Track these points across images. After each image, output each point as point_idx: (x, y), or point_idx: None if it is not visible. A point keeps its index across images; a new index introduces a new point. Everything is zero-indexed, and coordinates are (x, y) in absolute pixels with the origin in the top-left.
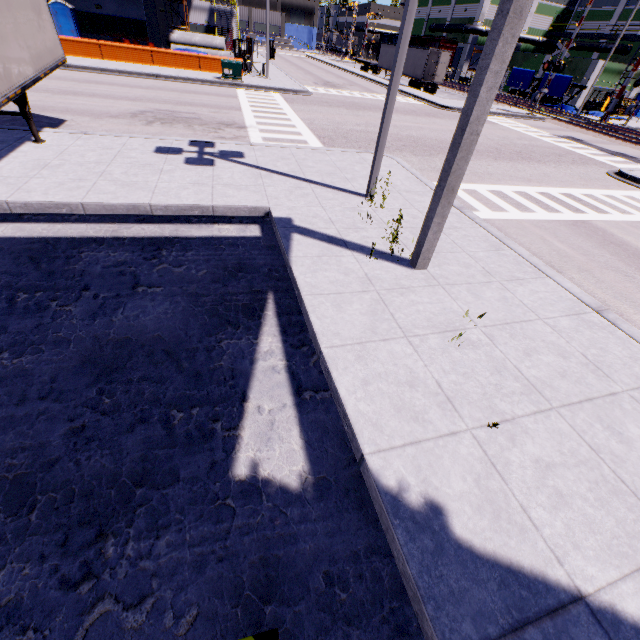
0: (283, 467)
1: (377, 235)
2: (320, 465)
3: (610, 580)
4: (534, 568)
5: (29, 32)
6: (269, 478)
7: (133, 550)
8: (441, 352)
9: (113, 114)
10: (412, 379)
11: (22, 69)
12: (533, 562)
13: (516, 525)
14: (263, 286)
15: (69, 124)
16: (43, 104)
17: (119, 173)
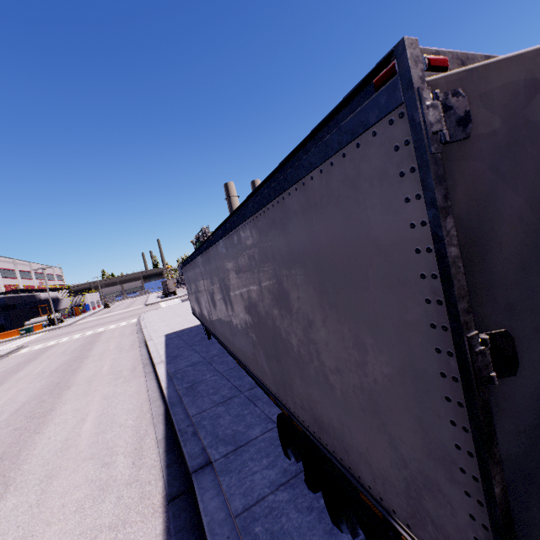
0: None
1: None
2: None
3: None
4: None
5: None
6: None
7: None
8: None
9: None
10: None
11: None
12: None
13: None
14: None
15: None
16: None
17: None
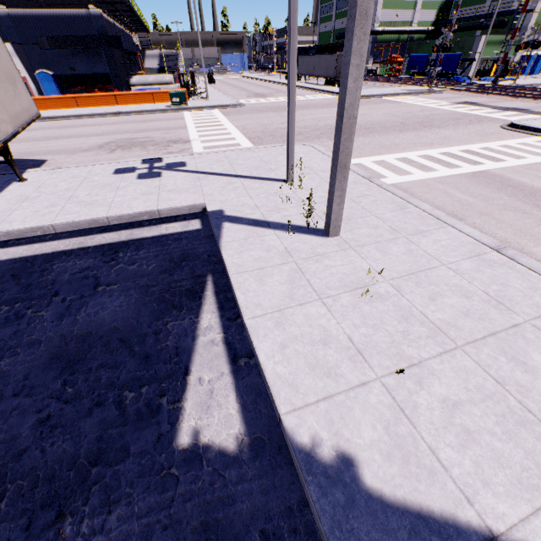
0: (221, 432)
1: (296, 212)
2: (255, 426)
3: (522, 516)
4: (444, 511)
5: (7, 99)
6: (209, 444)
7: (87, 527)
8: (352, 308)
9: (84, 149)
10: (325, 337)
11: (3, 128)
12: (443, 505)
13: (425, 468)
14: (203, 270)
15: (49, 162)
16: (30, 150)
17: (83, 195)
